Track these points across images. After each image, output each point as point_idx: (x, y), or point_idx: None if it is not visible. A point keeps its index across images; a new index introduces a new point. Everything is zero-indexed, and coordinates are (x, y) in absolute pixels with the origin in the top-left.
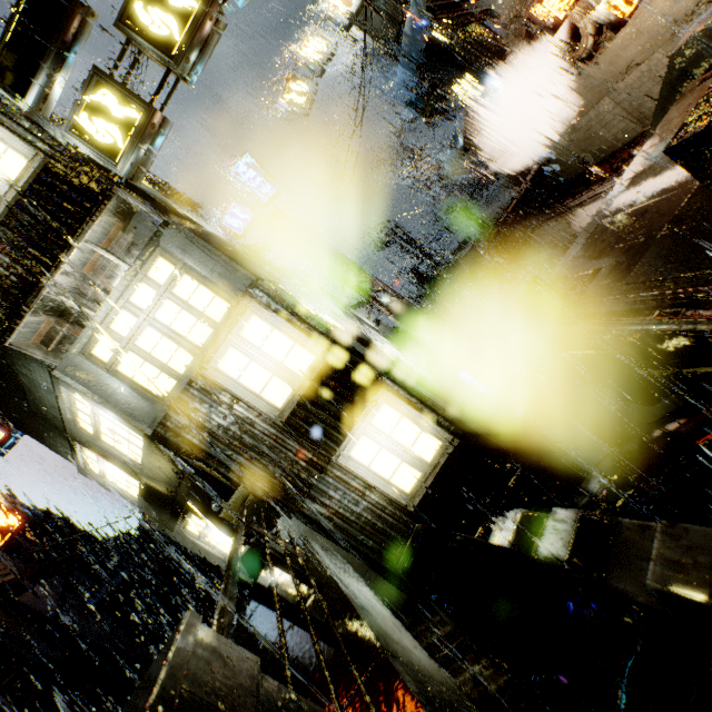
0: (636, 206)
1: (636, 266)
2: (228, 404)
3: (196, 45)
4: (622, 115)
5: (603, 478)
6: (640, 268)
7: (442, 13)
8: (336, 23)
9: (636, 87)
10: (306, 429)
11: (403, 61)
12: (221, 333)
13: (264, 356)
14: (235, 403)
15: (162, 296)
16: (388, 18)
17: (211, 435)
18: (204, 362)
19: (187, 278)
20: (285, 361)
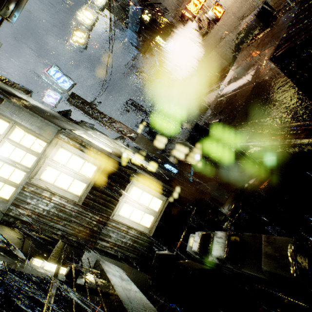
0: (232, 93)
1: (236, 118)
2: (48, 197)
3: (12, 0)
4: (219, 57)
5: (229, 207)
6: (237, 118)
7: (145, 8)
8: (97, 6)
9: (224, 47)
10: (95, 205)
11: (130, 27)
12: (41, 159)
13: (68, 169)
14: (53, 196)
15: (2, 140)
16: (122, 7)
17: (39, 216)
18: (31, 176)
19: (18, 130)
20: (80, 170)
